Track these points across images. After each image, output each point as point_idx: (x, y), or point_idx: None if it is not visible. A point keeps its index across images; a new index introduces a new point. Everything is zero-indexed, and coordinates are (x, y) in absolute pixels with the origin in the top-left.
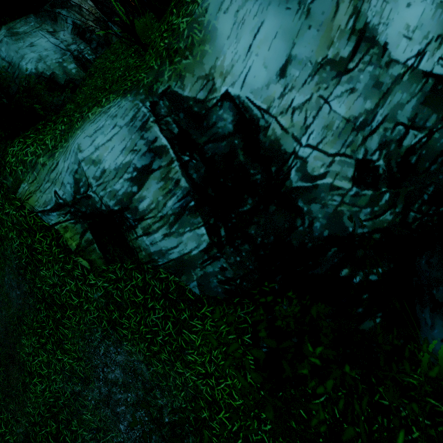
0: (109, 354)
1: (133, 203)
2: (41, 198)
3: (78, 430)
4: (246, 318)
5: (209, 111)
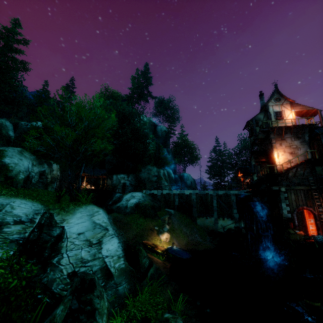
0: None
1: (5, 226)
2: None
3: None
4: None
5: (55, 226)
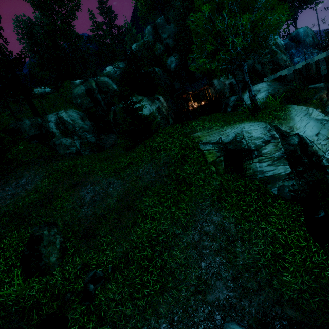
0: (210, 215)
1: (260, 149)
2: (209, 138)
3: (168, 259)
4: (300, 211)
5: (289, 136)
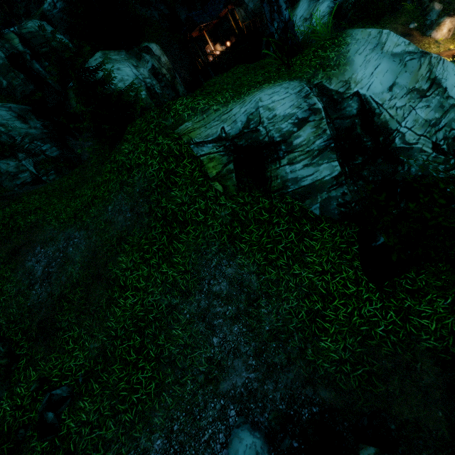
0: (220, 266)
1: (291, 139)
2: (205, 132)
3: (165, 344)
4: (353, 235)
5: (343, 100)
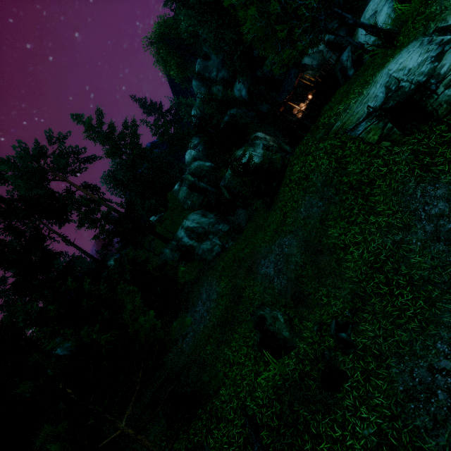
0: (427, 193)
1: (436, 72)
2: (354, 118)
3: (410, 271)
4: None
5: None
